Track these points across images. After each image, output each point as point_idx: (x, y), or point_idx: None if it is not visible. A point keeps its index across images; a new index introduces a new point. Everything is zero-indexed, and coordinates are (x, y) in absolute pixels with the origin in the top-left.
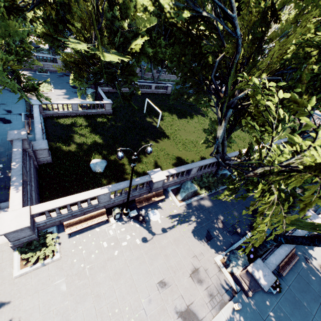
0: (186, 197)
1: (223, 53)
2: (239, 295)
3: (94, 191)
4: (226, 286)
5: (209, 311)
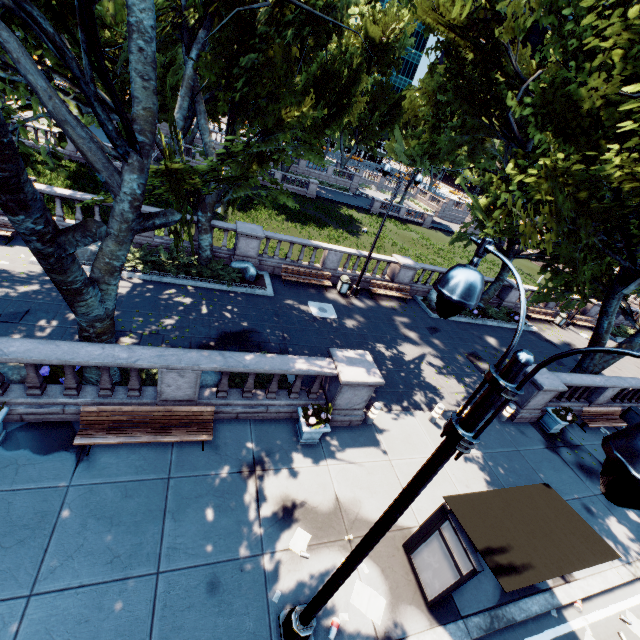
0: None
1: None
2: None
3: None
4: None
5: None
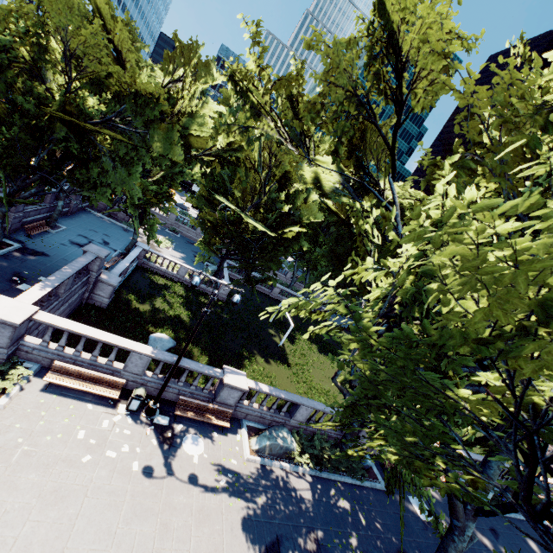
0: (268, 452)
1: None
2: None
3: (131, 343)
4: None
5: None
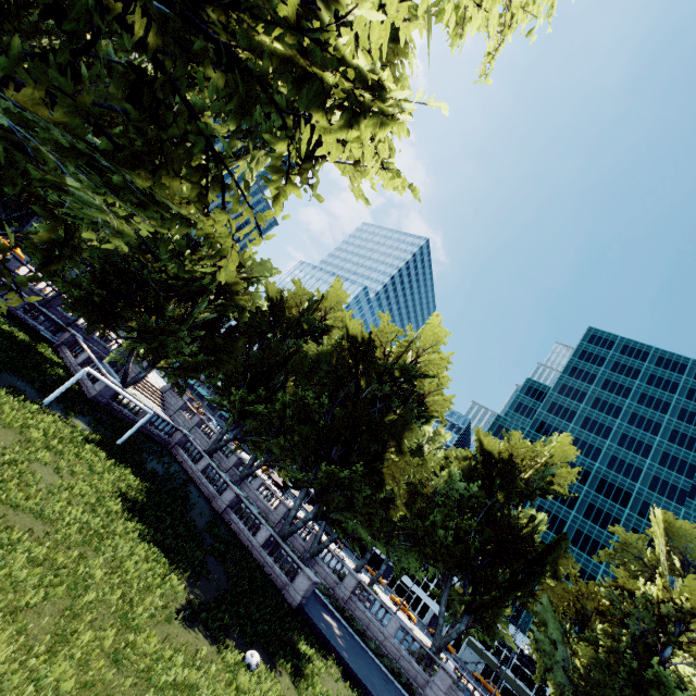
0: None
1: None
2: None
3: None
4: None
5: None
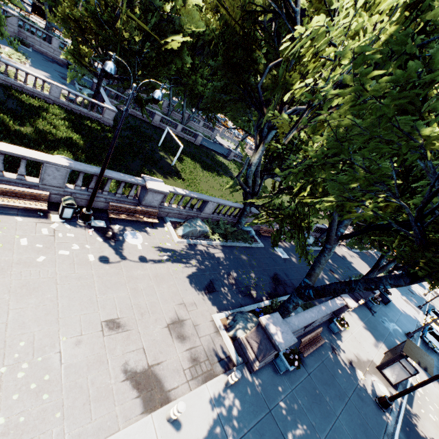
0: (190, 236)
1: (277, 60)
2: (240, 368)
3: (39, 154)
4: (222, 354)
5: (185, 381)
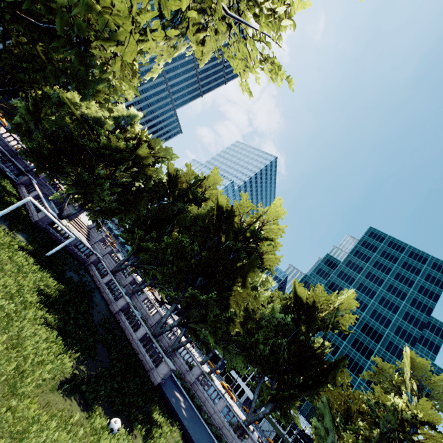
0: None
1: None
2: None
3: None
4: None
5: None
